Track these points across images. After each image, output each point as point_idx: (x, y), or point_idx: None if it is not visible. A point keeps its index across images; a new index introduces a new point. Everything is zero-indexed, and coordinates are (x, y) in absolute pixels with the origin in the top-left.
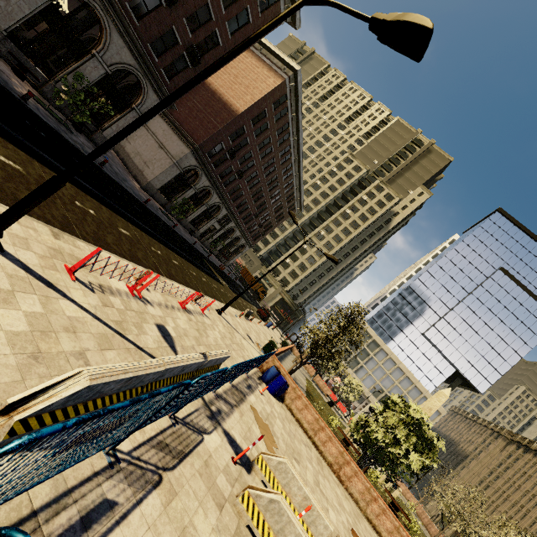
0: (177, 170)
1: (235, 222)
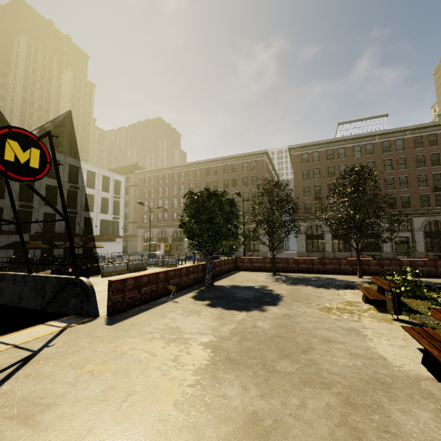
0: (302, 235)
1: (419, 216)
